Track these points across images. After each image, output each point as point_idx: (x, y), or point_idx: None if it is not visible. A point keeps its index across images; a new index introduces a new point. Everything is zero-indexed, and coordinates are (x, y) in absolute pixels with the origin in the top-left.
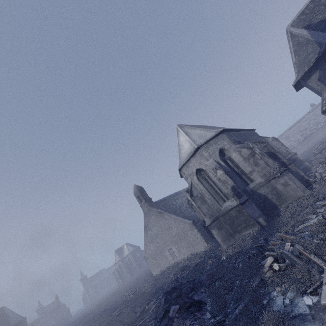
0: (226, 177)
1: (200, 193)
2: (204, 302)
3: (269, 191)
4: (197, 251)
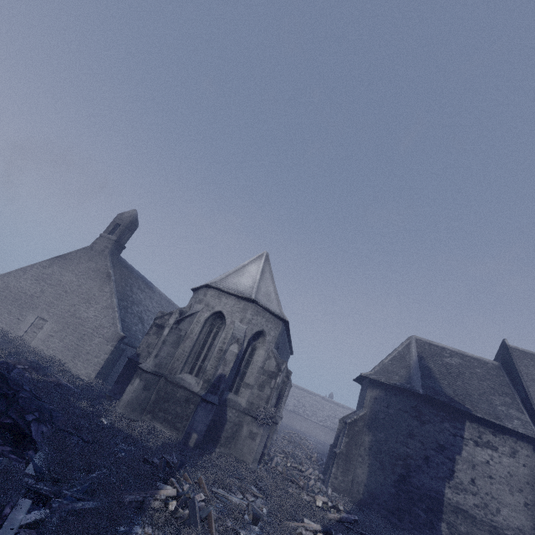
0: (232, 361)
1: (187, 332)
2: (38, 446)
3: (234, 421)
4: (71, 368)
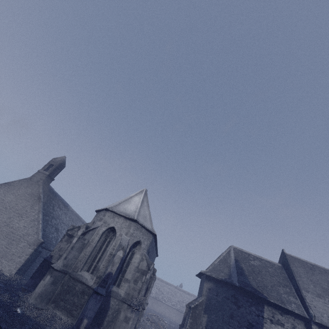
0: (118, 262)
1: (89, 241)
2: None
3: (115, 308)
4: None
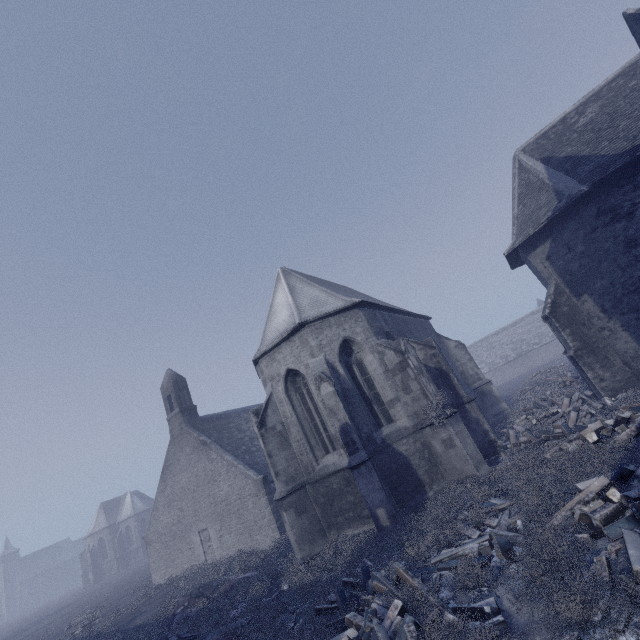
0: (337, 402)
1: (283, 422)
2: None
3: (416, 449)
4: (257, 546)
